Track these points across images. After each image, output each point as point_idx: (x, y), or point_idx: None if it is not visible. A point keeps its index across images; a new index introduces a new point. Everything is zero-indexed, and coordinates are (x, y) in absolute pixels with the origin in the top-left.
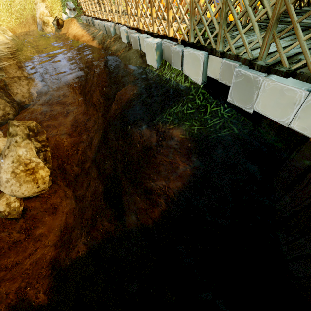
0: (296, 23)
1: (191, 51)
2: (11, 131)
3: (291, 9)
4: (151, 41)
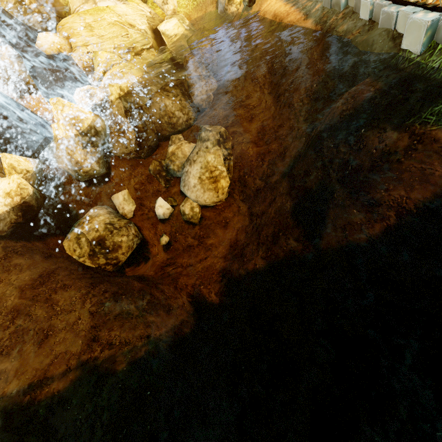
0: None
1: None
2: (203, 137)
3: None
4: (422, 18)
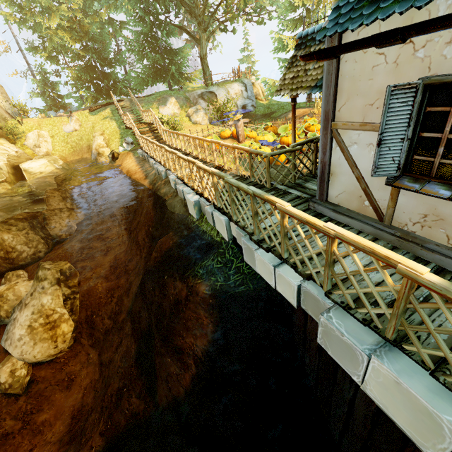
0: (263, 220)
1: (217, 215)
2: (40, 275)
3: (259, 212)
4: (190, 198)
